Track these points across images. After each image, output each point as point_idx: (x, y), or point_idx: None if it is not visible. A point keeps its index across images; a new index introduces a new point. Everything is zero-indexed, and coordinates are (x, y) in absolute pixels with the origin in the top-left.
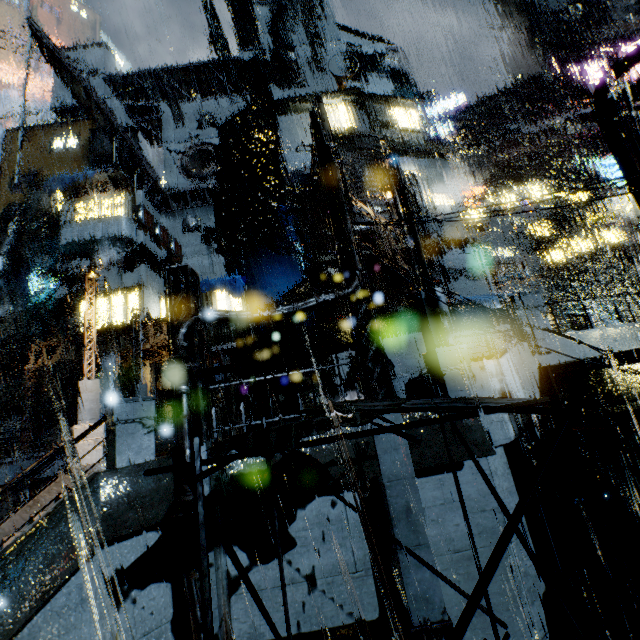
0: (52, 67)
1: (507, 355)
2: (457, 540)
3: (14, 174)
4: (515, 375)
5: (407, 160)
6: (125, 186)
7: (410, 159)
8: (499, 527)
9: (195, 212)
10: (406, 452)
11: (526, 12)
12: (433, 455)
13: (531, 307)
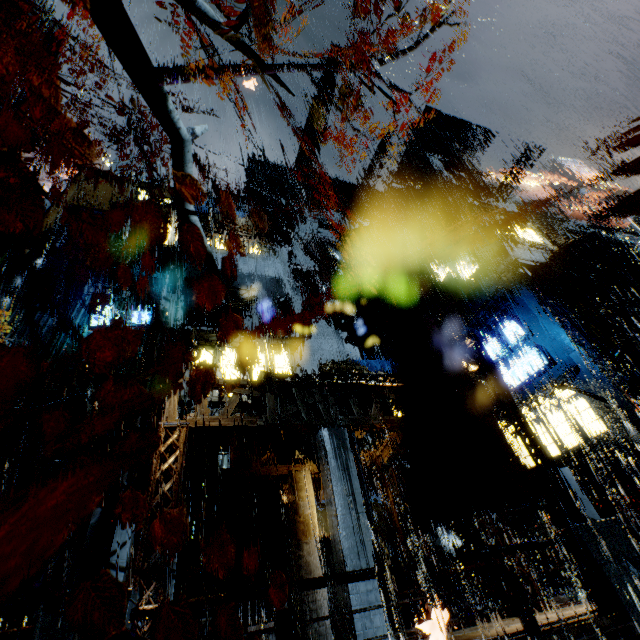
0: (319, 92)
1: None
2: None
3: (79, 203)
4: None
5: None
6: (266, 239)
7: None
8: None
9: None
10: None
11: None
12: None
13: None
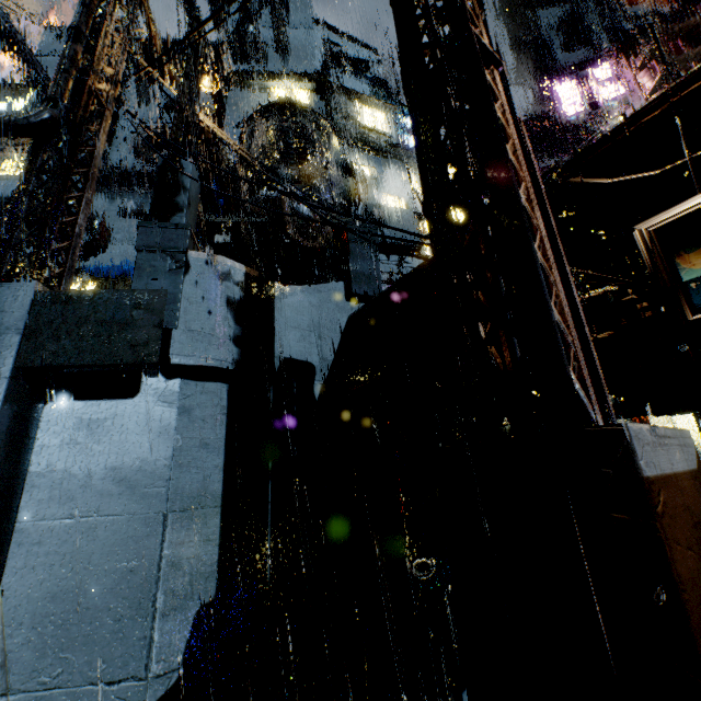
0: None
1: (302, 287)
2: (80, 500)
3: None
4: (305, 313)
5: (358, 154)
6: None
7: (361, 154)
8: (157, 488)
9: (138, 197)
10: (13, 340)
11: (538, 69)
12: (57, 351)
13: (358, 241)
